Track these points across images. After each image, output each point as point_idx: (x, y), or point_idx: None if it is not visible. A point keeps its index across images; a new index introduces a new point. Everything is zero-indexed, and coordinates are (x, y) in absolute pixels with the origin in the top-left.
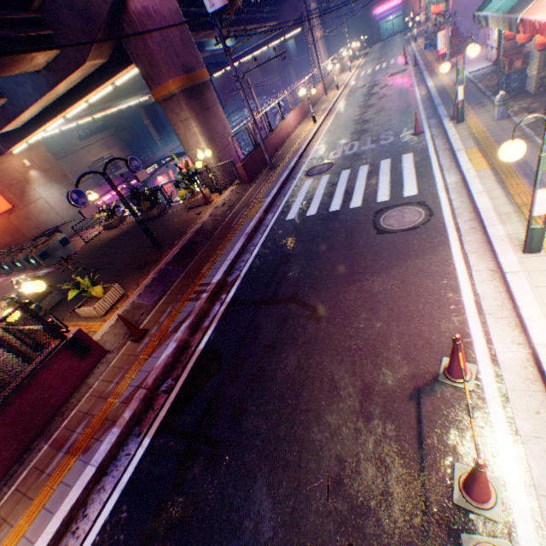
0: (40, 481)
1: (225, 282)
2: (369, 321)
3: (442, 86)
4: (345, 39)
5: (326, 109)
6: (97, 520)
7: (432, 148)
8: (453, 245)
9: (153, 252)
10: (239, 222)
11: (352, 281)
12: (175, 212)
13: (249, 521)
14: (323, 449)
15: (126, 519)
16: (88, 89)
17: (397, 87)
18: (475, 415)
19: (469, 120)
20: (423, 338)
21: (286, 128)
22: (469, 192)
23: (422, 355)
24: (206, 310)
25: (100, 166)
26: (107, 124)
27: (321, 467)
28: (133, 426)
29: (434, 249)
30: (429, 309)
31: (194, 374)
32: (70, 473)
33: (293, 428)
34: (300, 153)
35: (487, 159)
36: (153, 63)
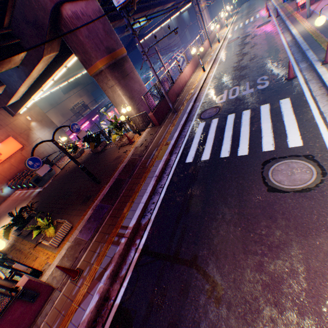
0: None
1: (139, 225)
2: (276, 325)
3: (306, 32)
4: (221, 5)
5: (211, 59)
6: None
7: (308, 92)
8: None
9: (94, 185)
10: (151, 162)
11: (249, 252)
12: (111, 148)
13: None
14: None
15: None
16: (51, 72)
17: (264, 36)
18: None
19: None
20: None
21: (183, 78)
22: None
23: None
24: (124, 254)
25: (77, 108)
26: (79, 82)
27: None
28: None
29: None
30: None
31: None
32: None
33: None
34: (194, 98)
35: None
36: (85, 51)
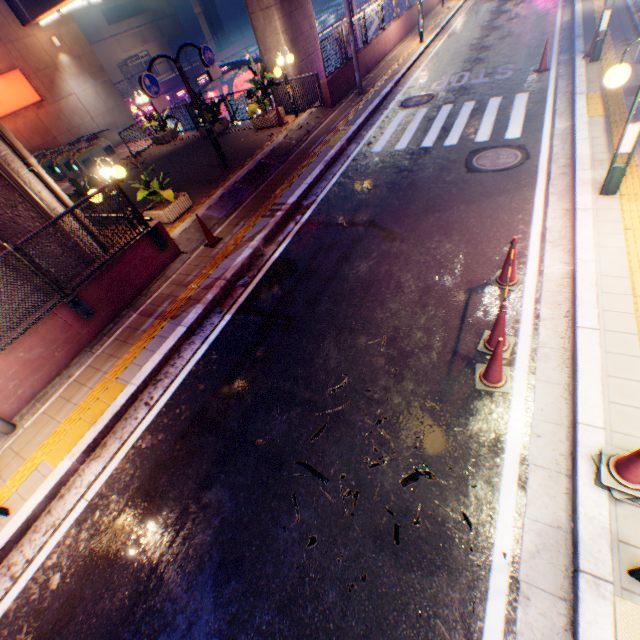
0: (137, 335)
1: (300, 206)
2: (441, 243)
3: (591, 12)
4: None
5: (438, 25)
6: (191, 360)
7: (552, 89)
8: (539, 188)
9: (218, 171)
10: (317, 149)
11: (432, 212)
12: (240, 133)
13: (319, 360)
14: (383, 323)
15: (217, 359)
16: None
17: (536, 6)
18: (511, 306)
19: (605, 60)
20: (486, 257)
21: (384, 44)
22: (573, 139)
23: (481, 268)
24: (280, 228)
25: (132, 68)
26: (144, 5)
27: (380, 333)
28: (214, 307)
29: (519, 190)
30: (498, 237)
31: (270, 275)
32: (163, 330)
33: (359, 311)
34: (397, 80)
35: (606, 106)
36: None
